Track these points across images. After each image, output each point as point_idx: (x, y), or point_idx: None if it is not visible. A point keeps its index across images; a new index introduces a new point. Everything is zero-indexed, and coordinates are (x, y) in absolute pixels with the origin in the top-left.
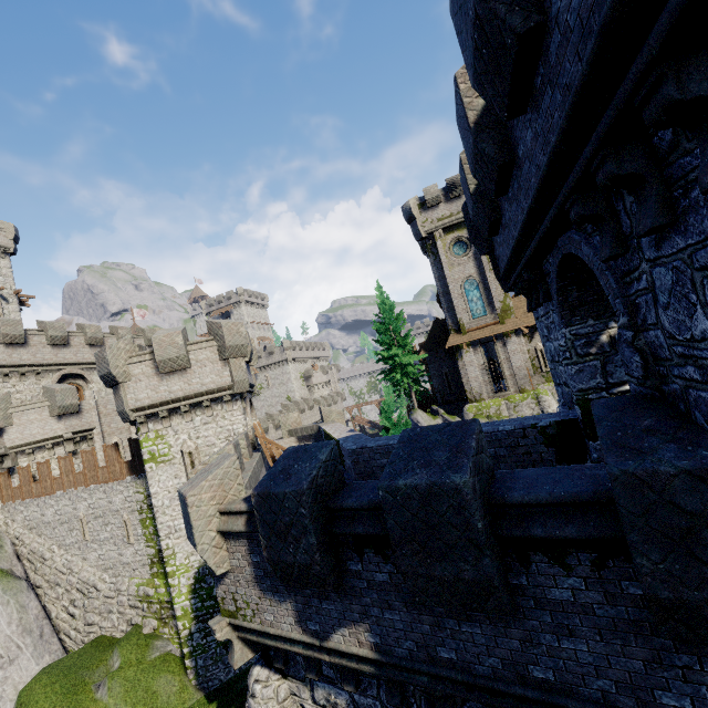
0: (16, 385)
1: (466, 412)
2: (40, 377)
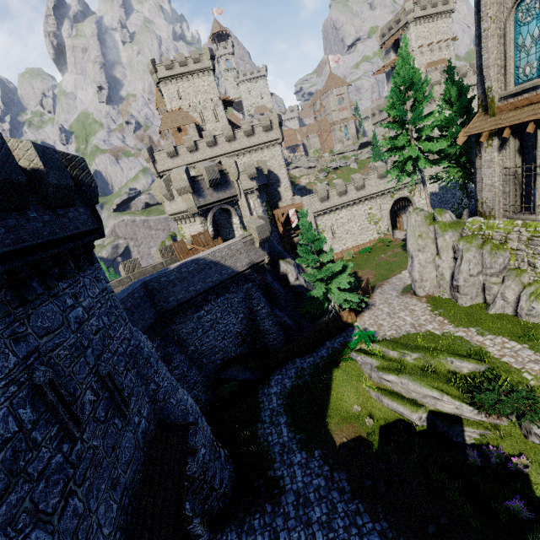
0: None
1: (464, 227)
2: None
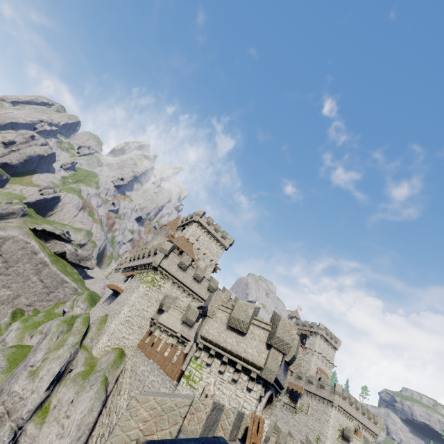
0: (183, 297)
1: None
2: (193, 300)
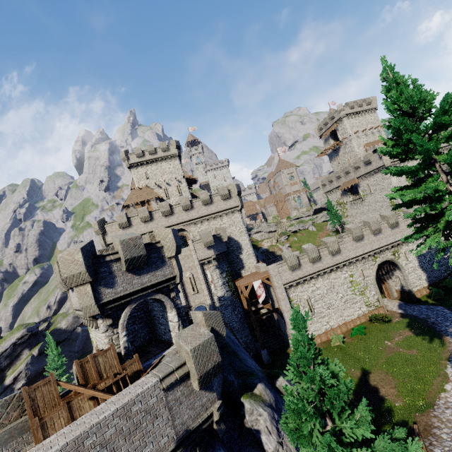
0: None
1: None
2: None
